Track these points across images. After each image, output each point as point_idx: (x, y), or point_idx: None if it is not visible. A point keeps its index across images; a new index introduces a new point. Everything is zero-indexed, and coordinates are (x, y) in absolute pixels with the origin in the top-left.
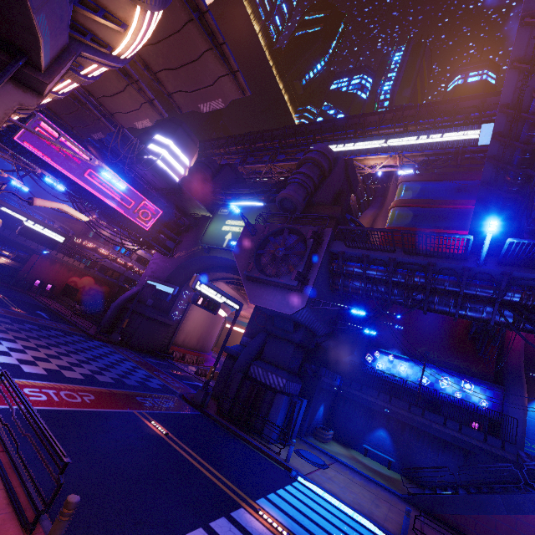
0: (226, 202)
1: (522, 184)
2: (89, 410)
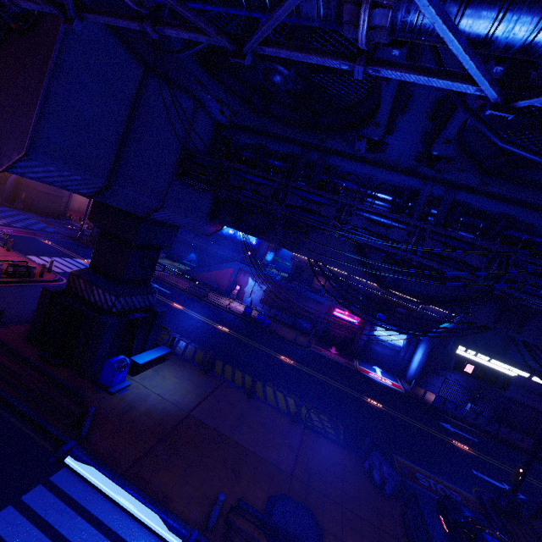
0: None
1: None
2: (12, 234)
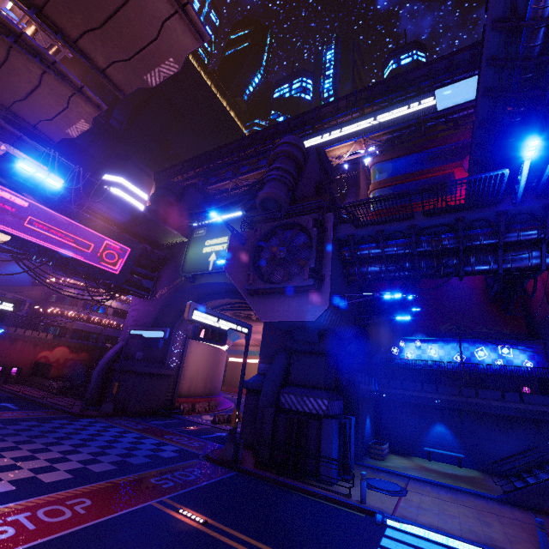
0: (200, 222)
1: (527, 111)
2: (84, 526)
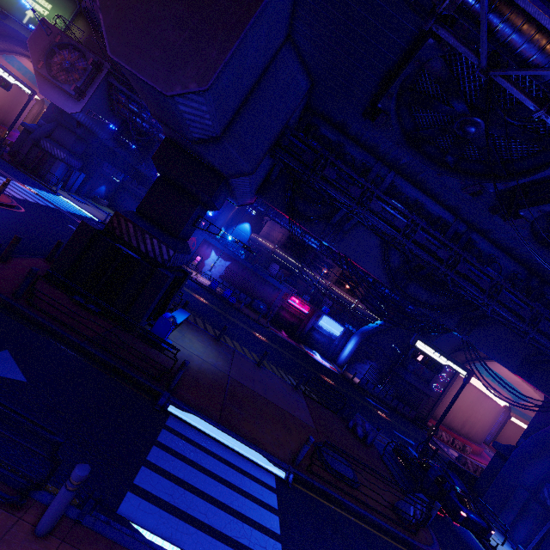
0: None
1: None
2: None
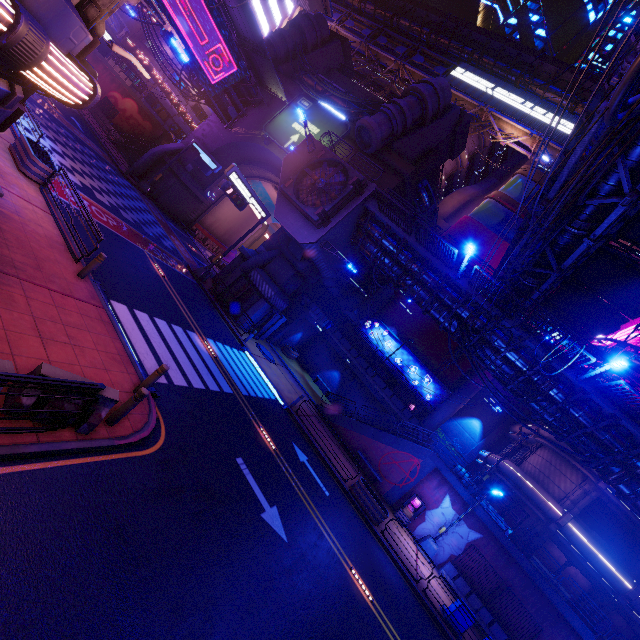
0: (310, 94)
1: None
2: (111, 230)
